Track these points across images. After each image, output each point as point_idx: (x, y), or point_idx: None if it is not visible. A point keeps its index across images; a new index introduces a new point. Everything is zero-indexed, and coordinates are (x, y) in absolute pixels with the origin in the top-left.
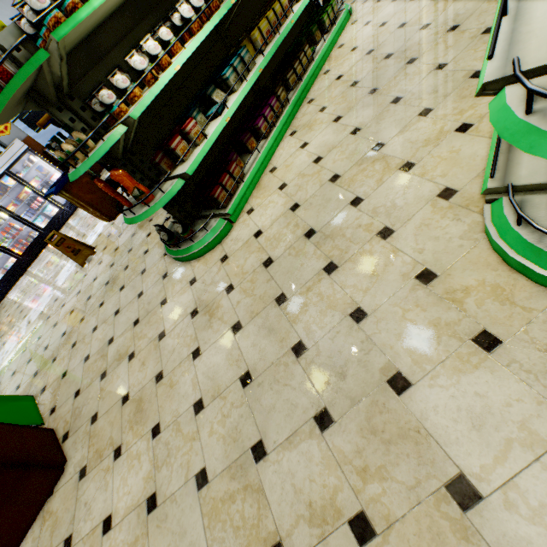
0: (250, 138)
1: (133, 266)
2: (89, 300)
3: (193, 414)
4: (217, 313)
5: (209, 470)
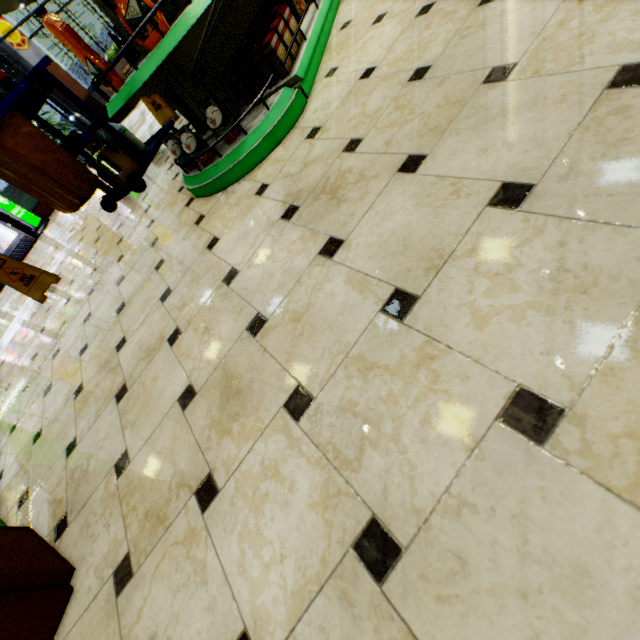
0: None
1: (132, 249)
2: (62, 327)
3: (392, 322)
4: (345, 180)
5: (545, 384)
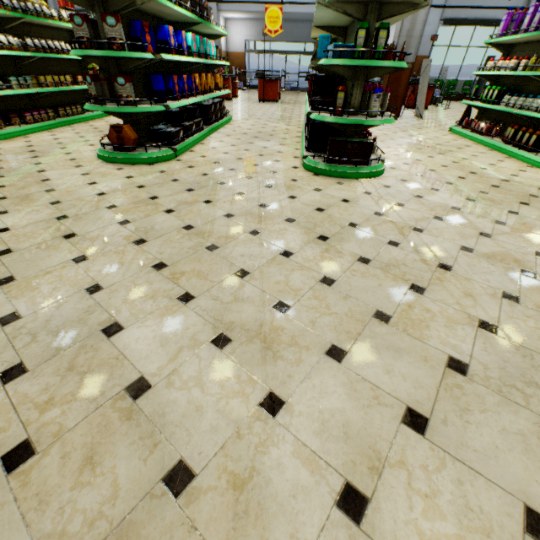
0: (17, 118)
1: None
2: None
3: None
4: None
5: None
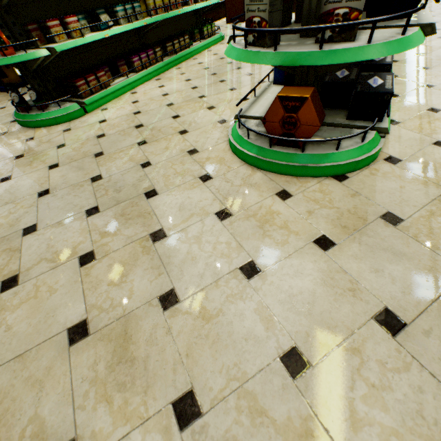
0: (124, 66)
1: None
2: None
3: None
4: (41, 158)
5: None
